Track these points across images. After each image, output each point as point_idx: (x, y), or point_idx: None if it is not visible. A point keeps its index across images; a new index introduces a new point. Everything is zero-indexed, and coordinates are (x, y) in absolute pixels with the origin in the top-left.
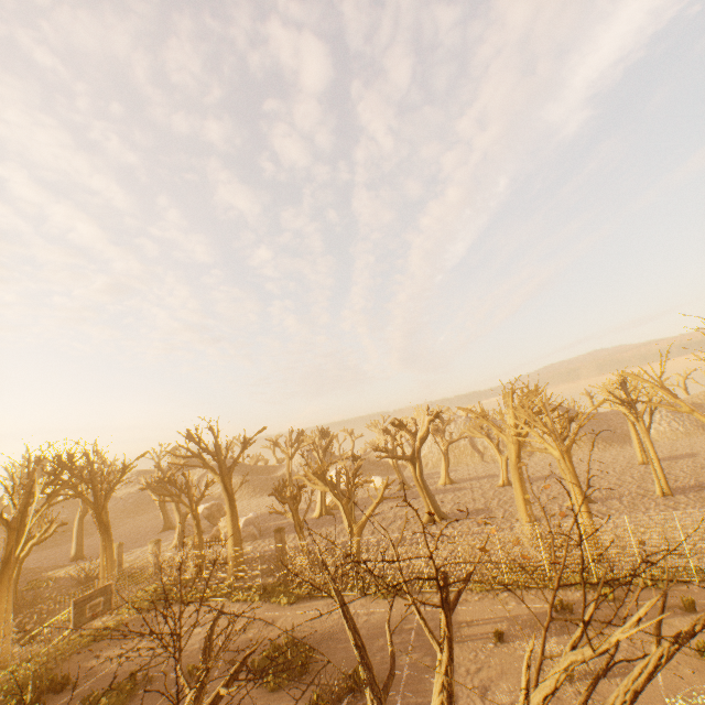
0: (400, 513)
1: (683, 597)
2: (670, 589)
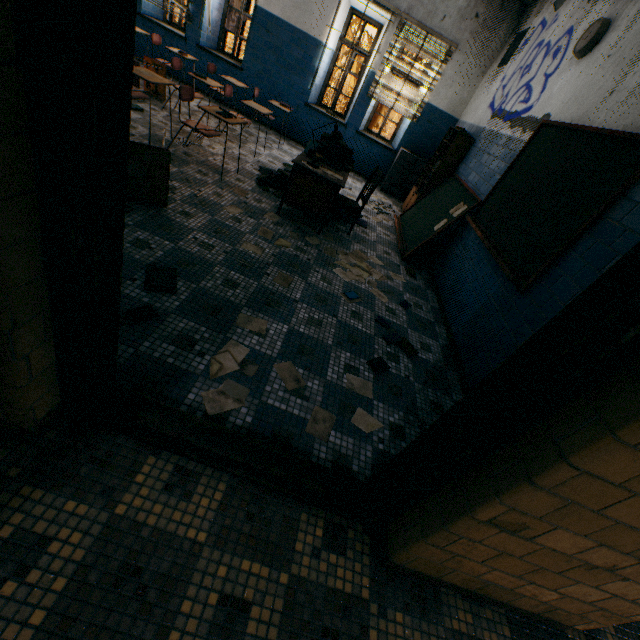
0: None
1: None
2: None
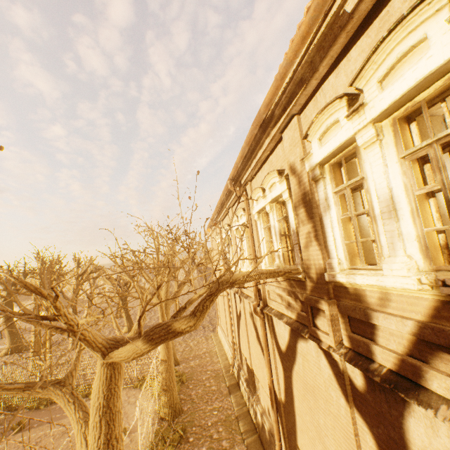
0: (5, 346)
1: (21, 420)
2: (44, 409)
